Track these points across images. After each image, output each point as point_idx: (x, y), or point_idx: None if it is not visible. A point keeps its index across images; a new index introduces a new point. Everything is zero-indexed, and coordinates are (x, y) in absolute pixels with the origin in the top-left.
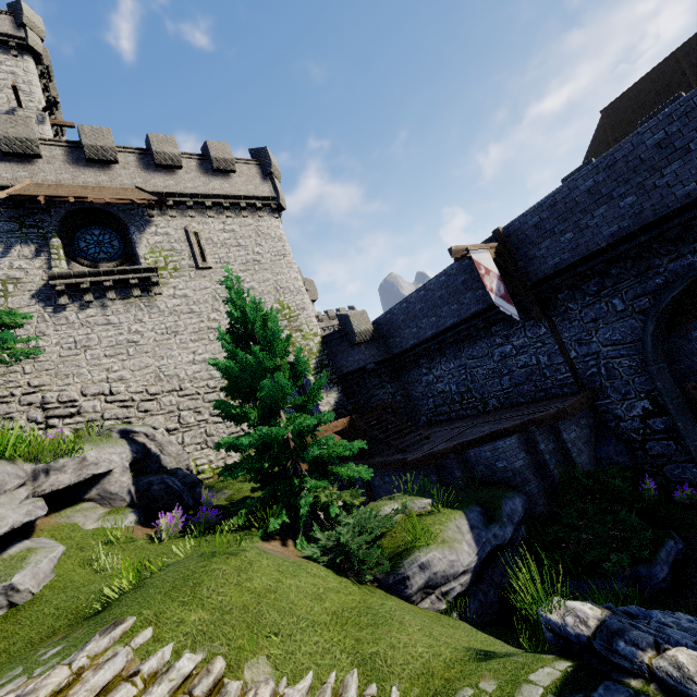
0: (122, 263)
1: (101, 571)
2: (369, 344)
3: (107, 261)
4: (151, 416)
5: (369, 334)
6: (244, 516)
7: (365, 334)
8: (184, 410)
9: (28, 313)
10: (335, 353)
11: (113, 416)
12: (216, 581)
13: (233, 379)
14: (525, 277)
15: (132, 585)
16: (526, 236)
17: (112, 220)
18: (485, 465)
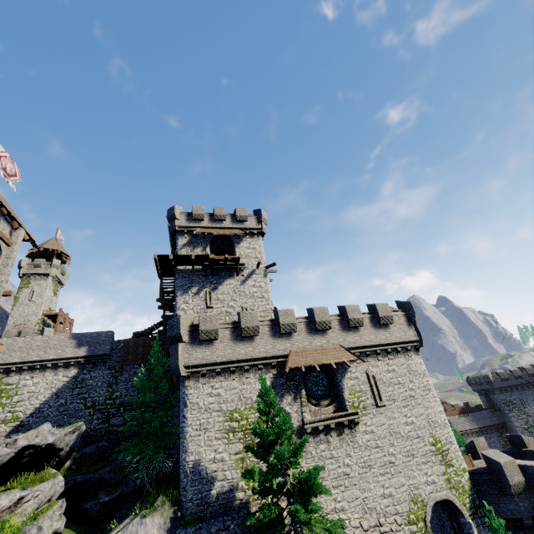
0: (331, 400)
1: None
2: (520, 494)
3: (323, 399)
4: None
5: (521, 486)
6: None
7: (518, 486)
8: None
9: None
10: (484, 492)
11: None
12: None
13: None
14: None
15: None
16: None
17: (324, 366)
18: None
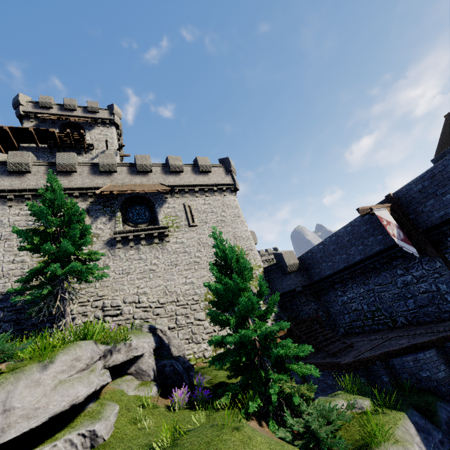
0: (149, 224)
1: (143, 428)
2: (296, 273)
3: (142, 224)
4: (160, 318)
5: (296, 266)
6: (229, 397)
7: (293, 266)
8: (179, 315)
9: (104, 253)
10: (273, 279)
11: (139, 317)
12: (229, 449)
13: (220, 295)
14: (416, 225)
15: (167, 443)
16: (413, 198)
17: (146, 201)
18: (409, 373)
